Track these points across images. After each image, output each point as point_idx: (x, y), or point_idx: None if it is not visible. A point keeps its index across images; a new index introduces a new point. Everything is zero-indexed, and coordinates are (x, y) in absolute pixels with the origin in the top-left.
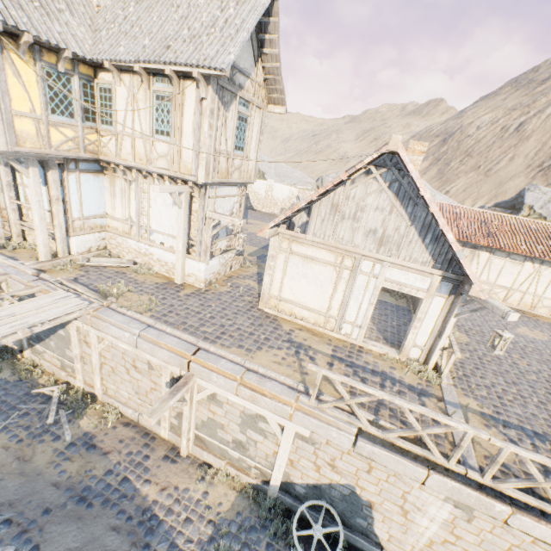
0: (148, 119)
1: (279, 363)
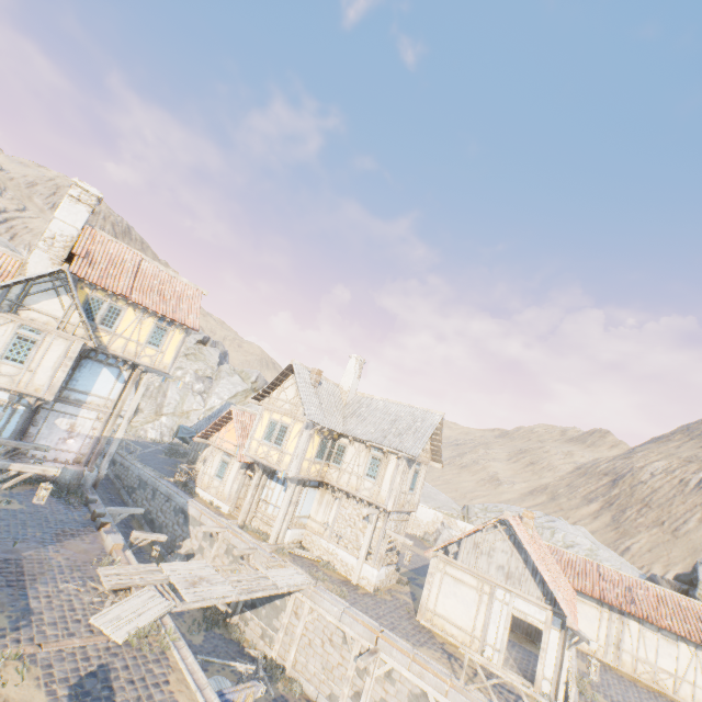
0: (364, 466)
1: (436, 659)
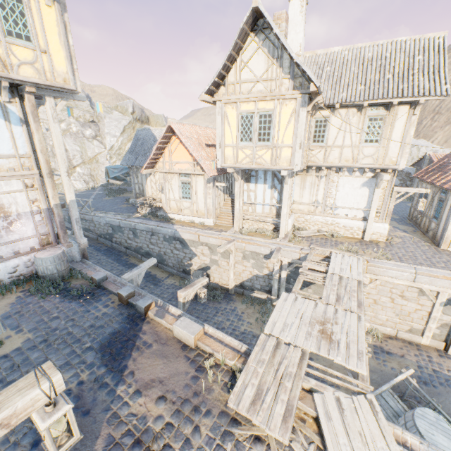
0: (358, 134)
1: None
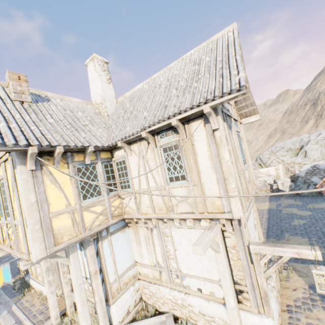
0: (159, 171)
1: None
